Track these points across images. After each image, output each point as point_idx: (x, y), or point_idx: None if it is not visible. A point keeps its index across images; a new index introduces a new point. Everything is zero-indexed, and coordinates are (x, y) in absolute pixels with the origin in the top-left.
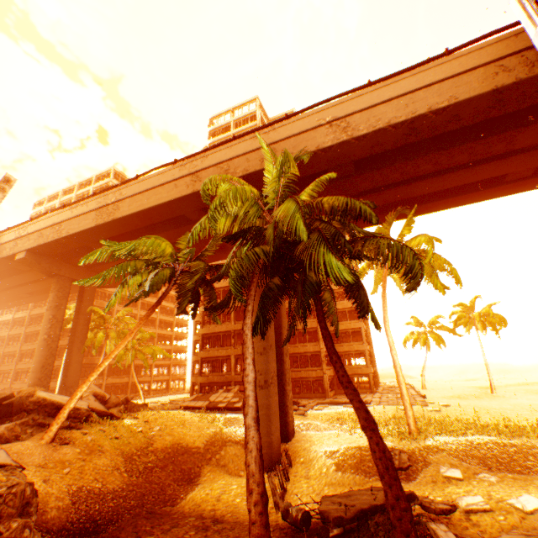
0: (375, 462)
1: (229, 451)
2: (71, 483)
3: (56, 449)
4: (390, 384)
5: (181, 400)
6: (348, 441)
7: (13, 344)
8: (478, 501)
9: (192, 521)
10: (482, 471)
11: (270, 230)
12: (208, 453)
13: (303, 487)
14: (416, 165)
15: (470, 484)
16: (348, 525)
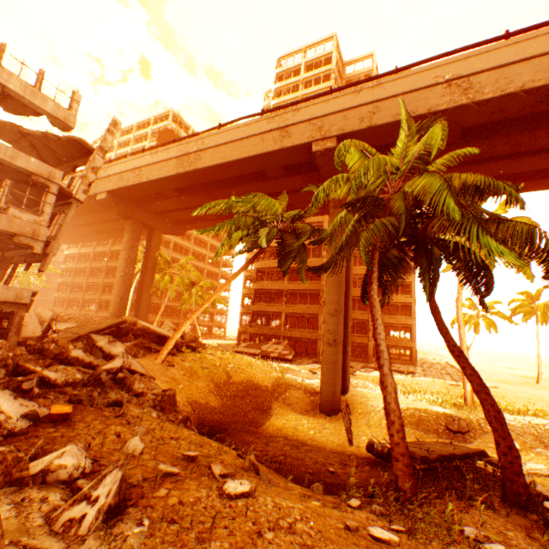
0: (488, 419)
1: (293, 394)
2: (187, 396)
3: (167, 369)
4: (426, 360)
5: (228, 345)
6: (405, 403)
7: (78, 276)
8: (541, 468)
9: (282, 440)
10: (538, 446)
11: (398, 203)
12: (275, 392)
13: (367, 432)
14: (534, 137)
15: (528, 455)
16: (432, 464)
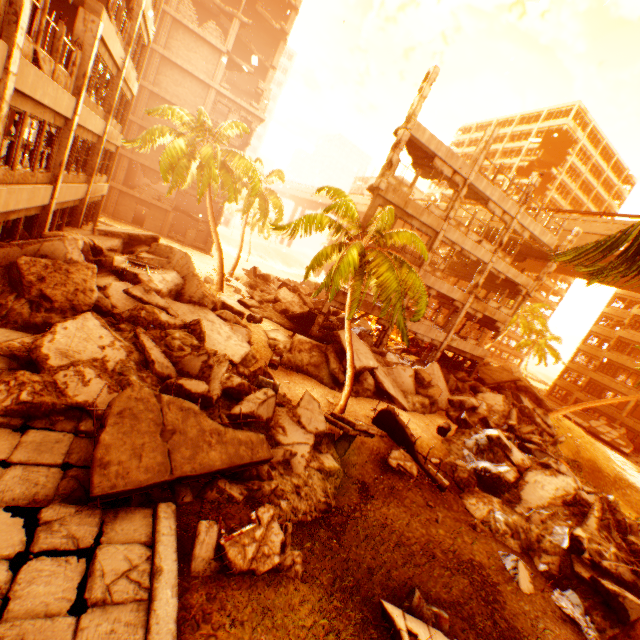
0: None
1: (633, 495)
2: None
3: None
4: None
5: None
6: None
7: None
8: None
9: None
10: None
11: None
12: (615, 484)
13: None
14: None
15: None
16: None
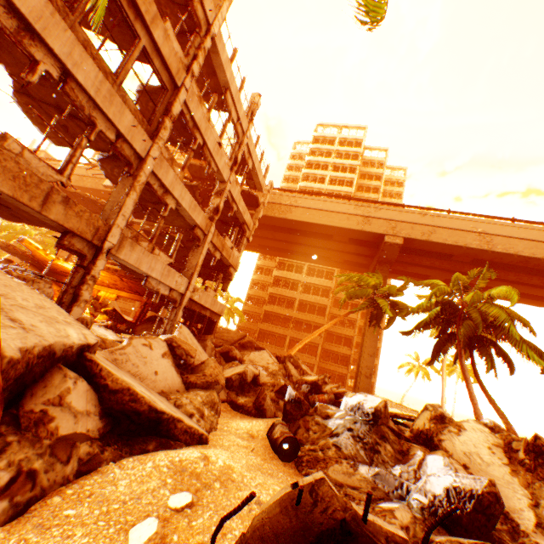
0: None
1: None
2: None
3: None
4: None
5: None
6: None
7: None
8: None
9: None
10: None
11: (475, 315)
12: None
13: None
14: (507, 274)
15: None
16: None
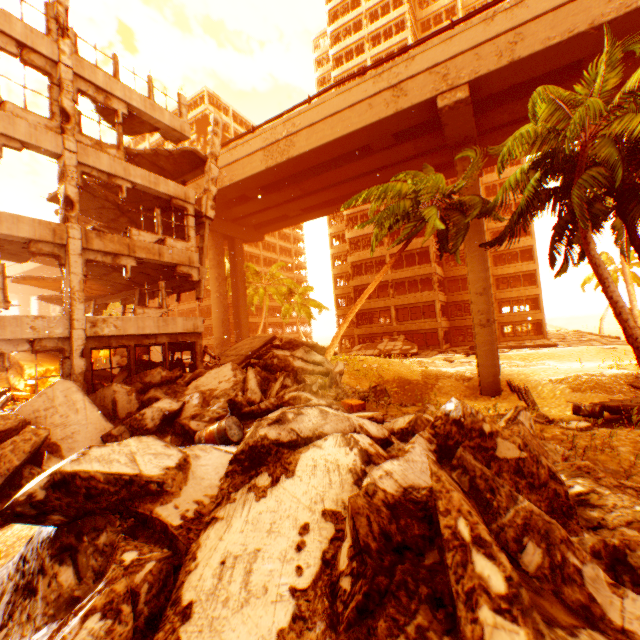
0: None
1: (445, 383)
2: None
3: None
4: (551, 333)
5: None
6: (574, 371)
7: None
8: None
9: None
10: None
11: (606, 150)
12: (428, 384)
13: (544, 404)
14: None
15: None
16: None
